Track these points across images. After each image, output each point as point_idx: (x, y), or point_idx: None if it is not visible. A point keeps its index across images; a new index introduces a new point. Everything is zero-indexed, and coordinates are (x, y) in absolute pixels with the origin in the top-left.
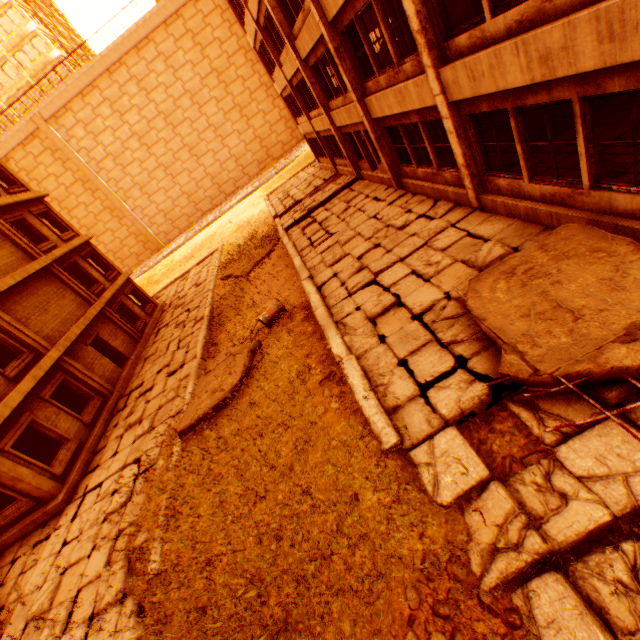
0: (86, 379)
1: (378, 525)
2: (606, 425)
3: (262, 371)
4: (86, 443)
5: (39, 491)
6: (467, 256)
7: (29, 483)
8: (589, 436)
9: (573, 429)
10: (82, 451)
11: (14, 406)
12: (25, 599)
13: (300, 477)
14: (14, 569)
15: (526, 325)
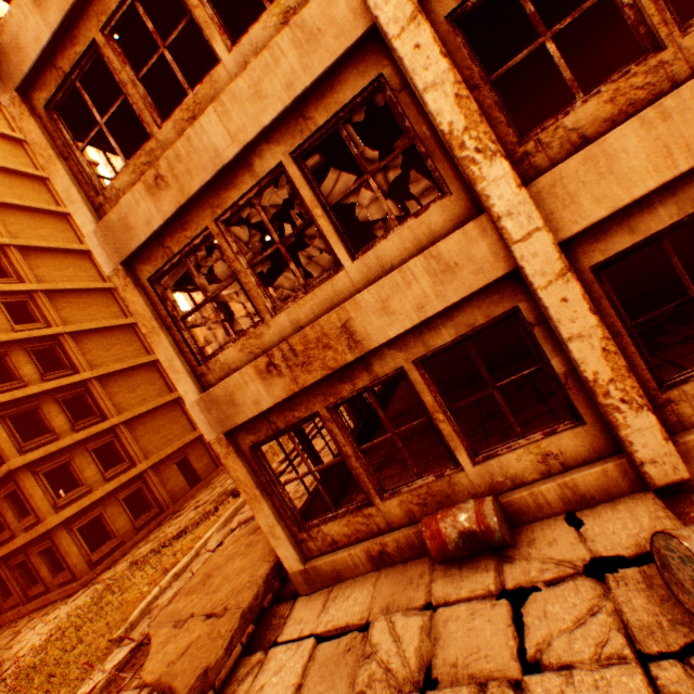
0: (155, 490)
1: (61, 691)
2: (145, 690)
3: (186, 536)
4: (126, 543)
5: (76, 568)
6: (305, 495)
7: (73, 559)
8: (135, 692)
9: (143, 683)
10: (119, 548)
11: (94, 499)
12: (16, 645)
13: (88, 633)
14: (38, 621)
15: (196, 581)
